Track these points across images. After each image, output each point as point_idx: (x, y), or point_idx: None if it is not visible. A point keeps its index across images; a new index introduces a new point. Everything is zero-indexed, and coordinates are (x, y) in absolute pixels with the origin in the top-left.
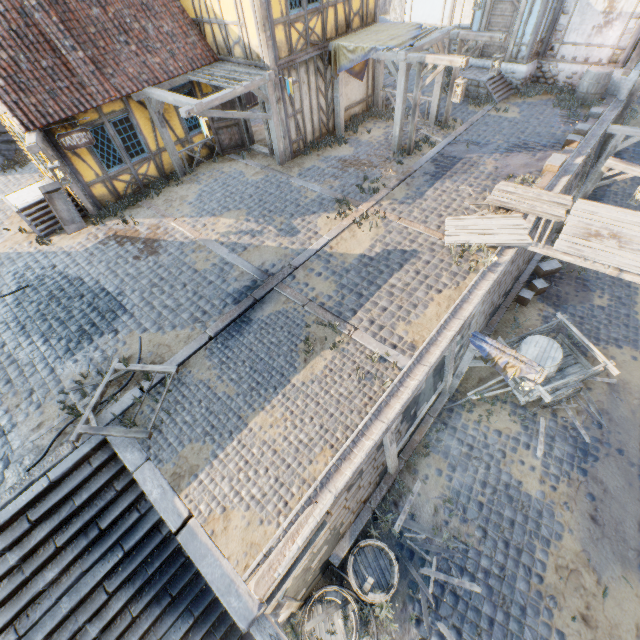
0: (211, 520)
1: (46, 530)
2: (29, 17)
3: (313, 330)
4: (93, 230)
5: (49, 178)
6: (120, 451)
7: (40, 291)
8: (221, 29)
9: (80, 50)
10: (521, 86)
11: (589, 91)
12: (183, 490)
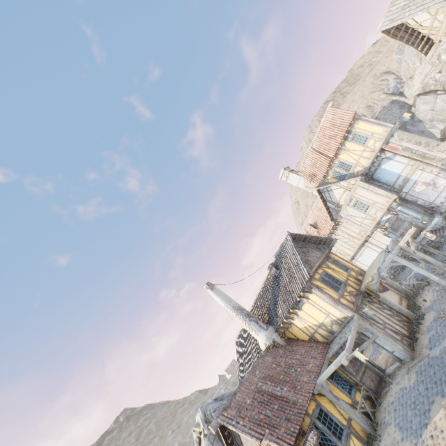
0: None
1: None
2: (261, 391)
3: None
4: None
5: None
6: None
7: None
8: (321, 327)
9: (283, 387)
10: None
11: None
12: None
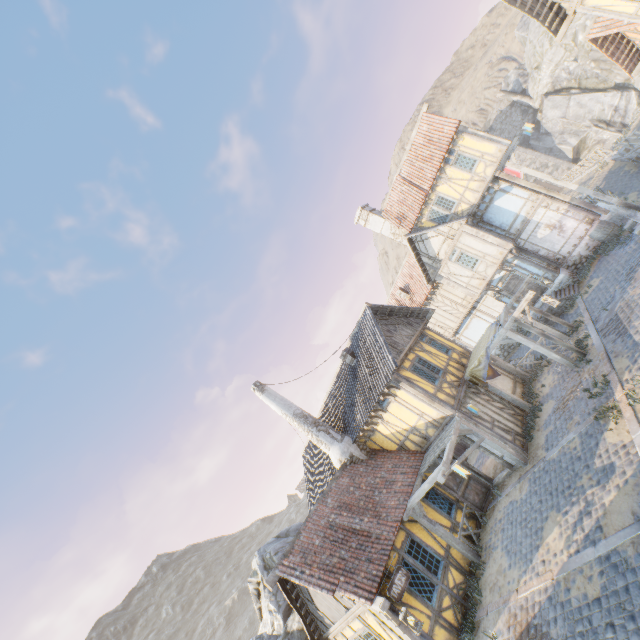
0: None
1: None
2: (334, 526)
3: None
4: None
5: None
6: None
7: None
8: (413, 433)
9: (364, 517)
10: (574, 278)
11: (607, 233)
12: None
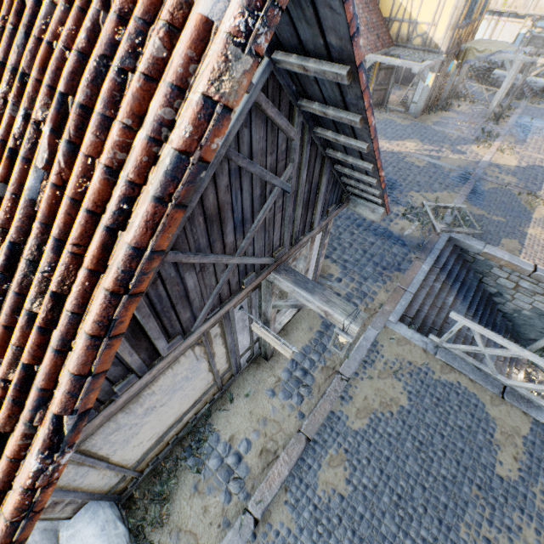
0: None
1: (444, 275)
2: None
3: (522, 197)
4: None
5: None
6: (465, 240)
7: None
8: (409, 26)
9: None
10: (539, 92)
11: None
12: (519, 256)
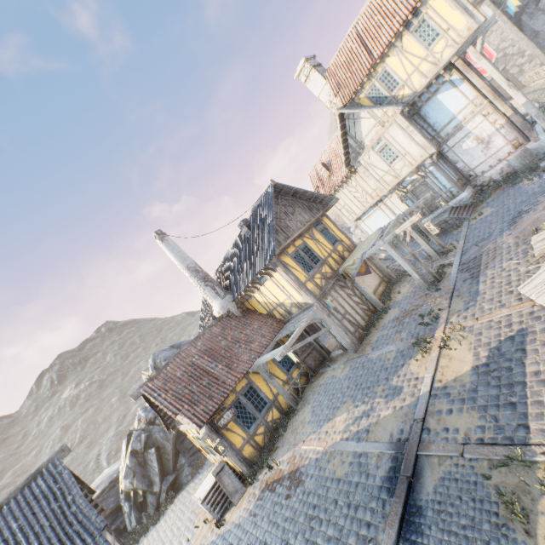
0: None
1: None
2: (195, 365)
3: (498, 479)
4: (251, 490)
5: (217, 462)
6: None
7: None
8: (281, 307)
9: (219, 364)
10: (474, 200)
11: (524, 164)
12: None
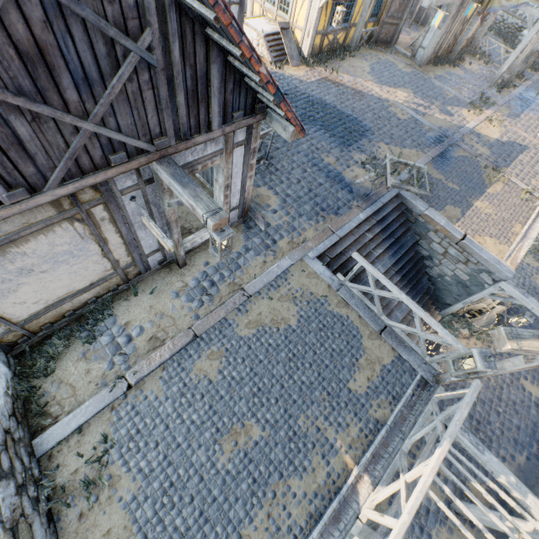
0: (476, 238)
1: (380, 228)
2: None
3: (486, 171)
4: (308, 70)
5: (269, 17)
6: (412, 200)
7: (298, 100)
8: None
9: None
10: None
11: None
12: (455, 224)
